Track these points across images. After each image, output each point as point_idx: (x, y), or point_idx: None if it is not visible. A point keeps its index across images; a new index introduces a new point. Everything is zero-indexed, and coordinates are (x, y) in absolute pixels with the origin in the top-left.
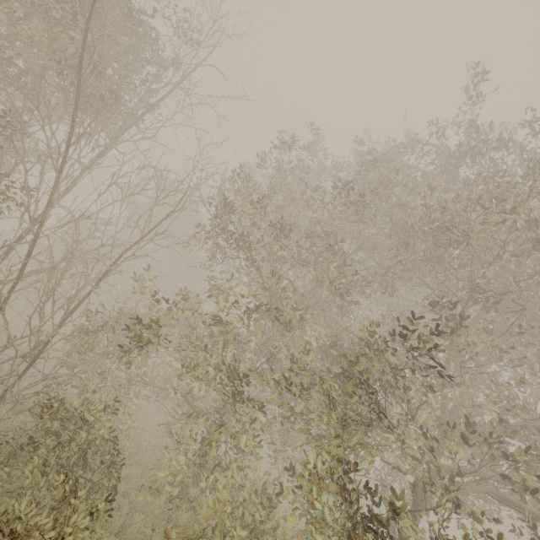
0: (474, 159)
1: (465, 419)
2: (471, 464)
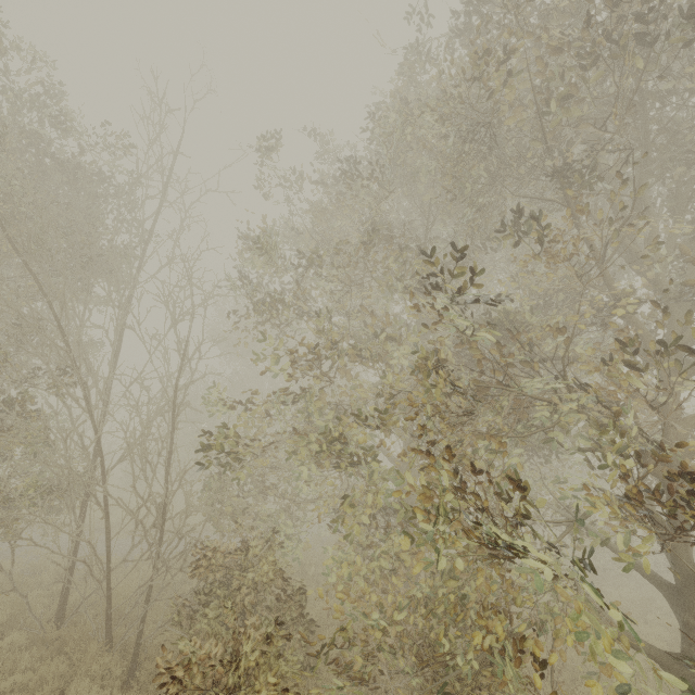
0: (480, 13)
1: (625, 338)
2: (660, 389)
